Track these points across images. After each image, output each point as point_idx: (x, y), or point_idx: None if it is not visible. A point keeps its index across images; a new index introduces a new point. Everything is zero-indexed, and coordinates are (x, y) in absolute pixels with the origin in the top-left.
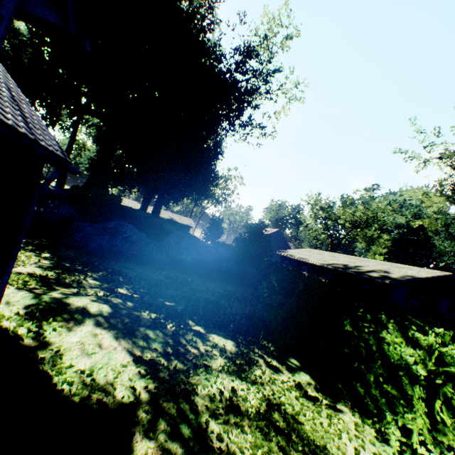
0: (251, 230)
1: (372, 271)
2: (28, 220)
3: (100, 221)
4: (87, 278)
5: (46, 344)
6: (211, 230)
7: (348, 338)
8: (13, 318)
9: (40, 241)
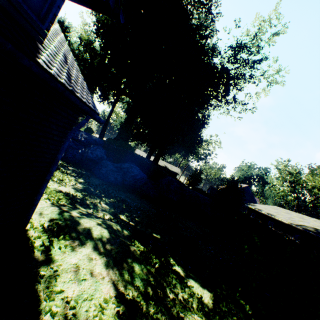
0: (227, 184)
1: None
2: (61, 153)
3: (119, 162)
4: (101, 202)
5: (50, 260)
6: (192, 178)
7: None
8: (38, 229)
9: (81, 170)
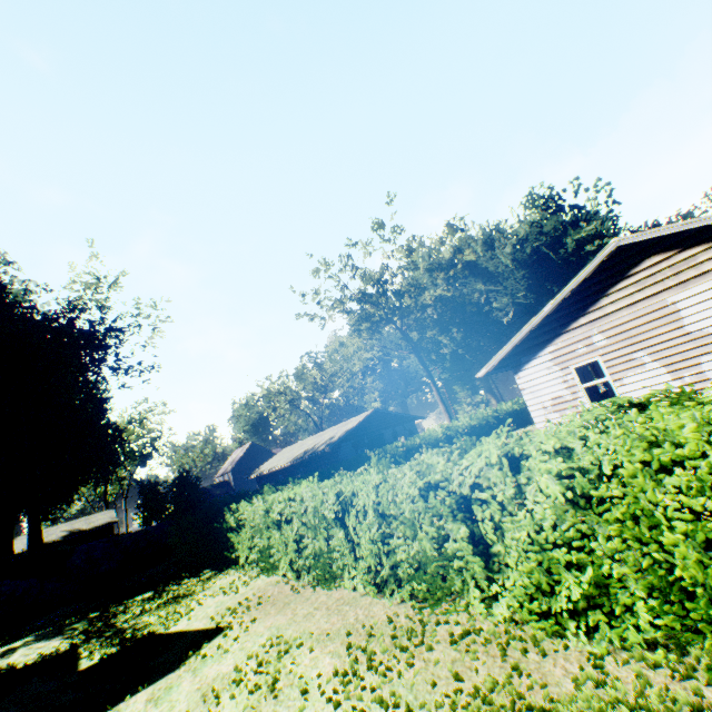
0: (174, 487)
1: (323, 443)
2: None
3: None
4: None
5: None
6: (148, 507)
7: (224, 531)
8: None
9: None
